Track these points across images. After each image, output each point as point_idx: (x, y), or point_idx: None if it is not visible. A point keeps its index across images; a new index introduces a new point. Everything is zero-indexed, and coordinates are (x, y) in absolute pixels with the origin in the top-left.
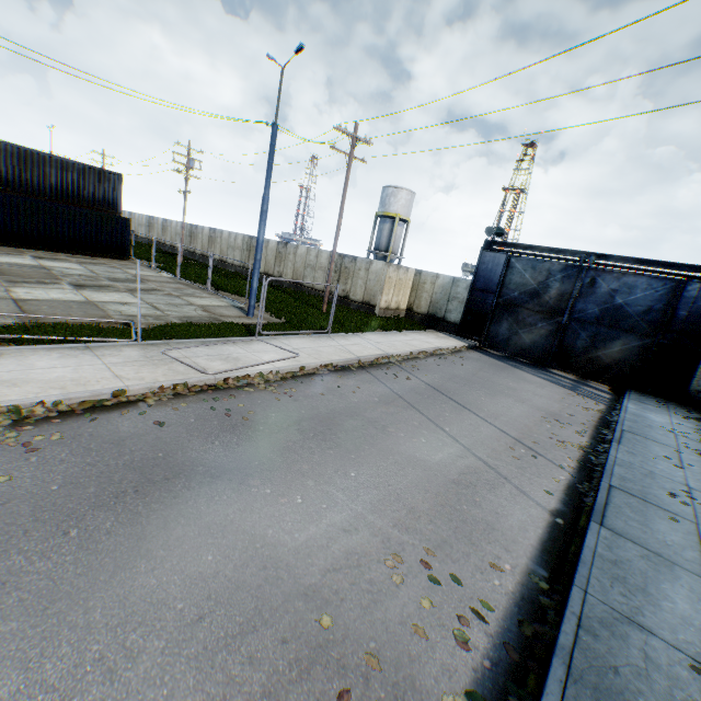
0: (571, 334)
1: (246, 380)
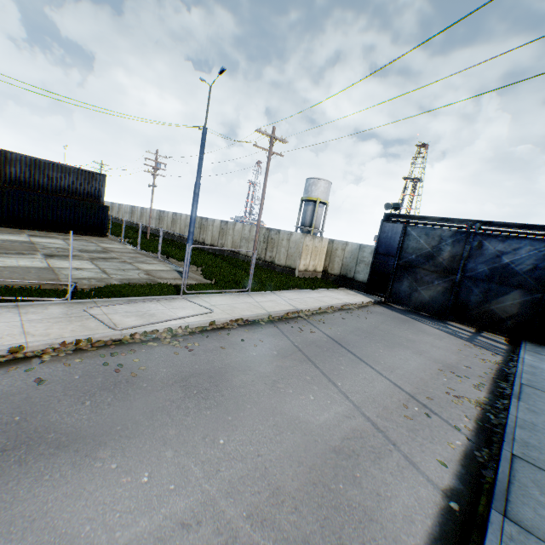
0: (464, 290)
1: (154, 335)
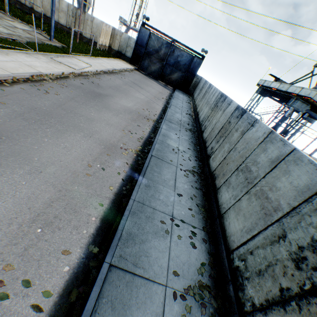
0: (165, 69)
1: (86, 73)
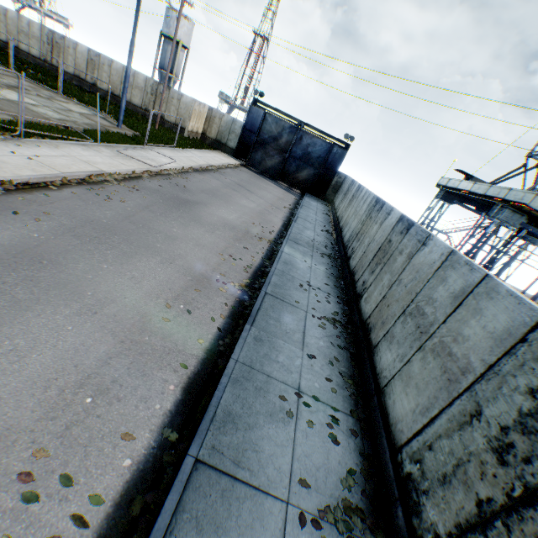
0: (289, 164)
1: (167, 172)
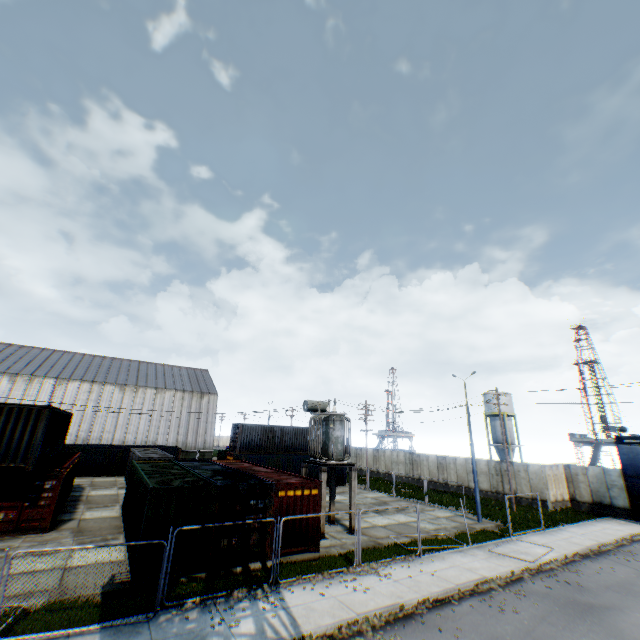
0: None
1: (547, 565)
